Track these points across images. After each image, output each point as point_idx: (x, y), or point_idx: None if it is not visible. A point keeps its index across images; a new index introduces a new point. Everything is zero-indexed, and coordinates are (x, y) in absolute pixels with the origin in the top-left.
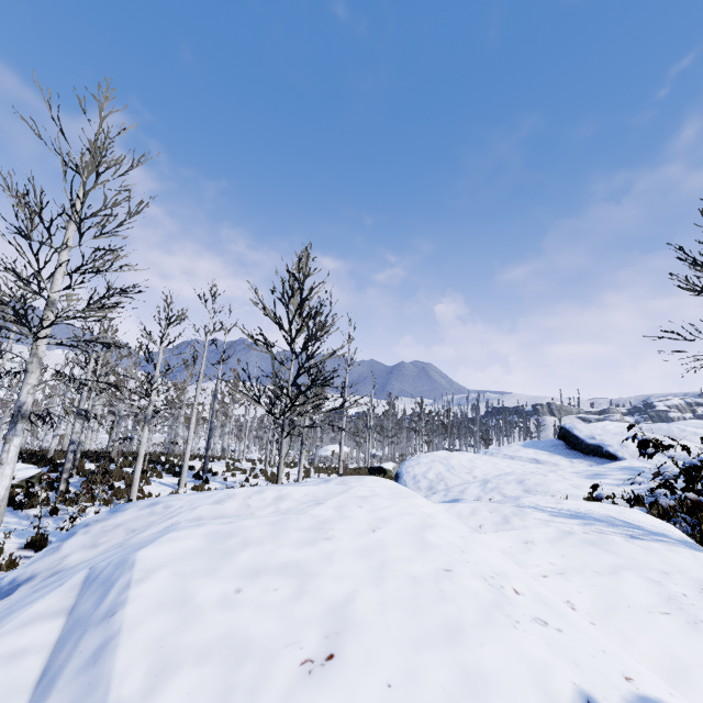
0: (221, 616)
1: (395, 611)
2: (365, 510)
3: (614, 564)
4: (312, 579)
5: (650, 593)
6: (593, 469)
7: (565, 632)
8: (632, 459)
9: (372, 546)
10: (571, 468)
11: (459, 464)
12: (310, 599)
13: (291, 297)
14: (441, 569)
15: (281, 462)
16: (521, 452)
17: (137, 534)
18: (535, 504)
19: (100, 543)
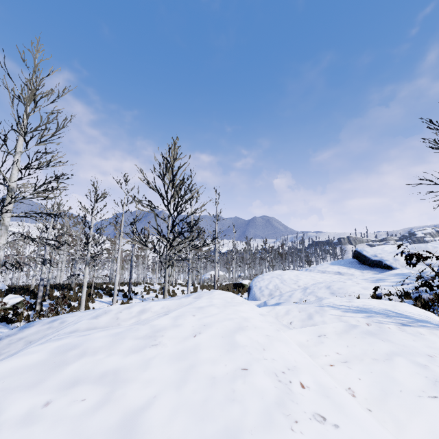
0: (12, 435)
1: (184, 417)
2: (196, 318)
3: (388, 351)
4: (122, 386)
5: (419, 377)
6: (376, 276)
7: (341, 427)
8: (402, 268)
9: (188, 350)
10: (362, 276)
11: (289, 278)
12: (110, 408)
13: (165, 174)
14: (239, 368)
15: (166, 284)
16: (329, 268)
17: (30, 345)
18: (332, 304)
19: (2, 353)
